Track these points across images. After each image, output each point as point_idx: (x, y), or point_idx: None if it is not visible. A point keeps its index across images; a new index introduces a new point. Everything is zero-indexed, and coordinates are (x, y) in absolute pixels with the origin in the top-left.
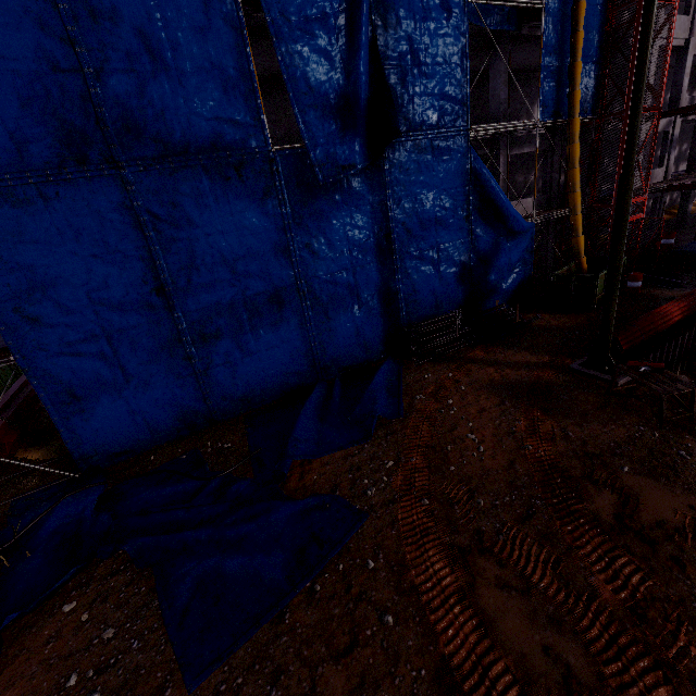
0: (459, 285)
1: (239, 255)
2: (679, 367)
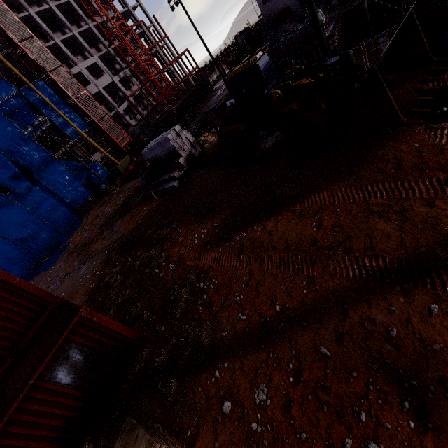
0: (87, 190)
1: (17, 220)
2: None
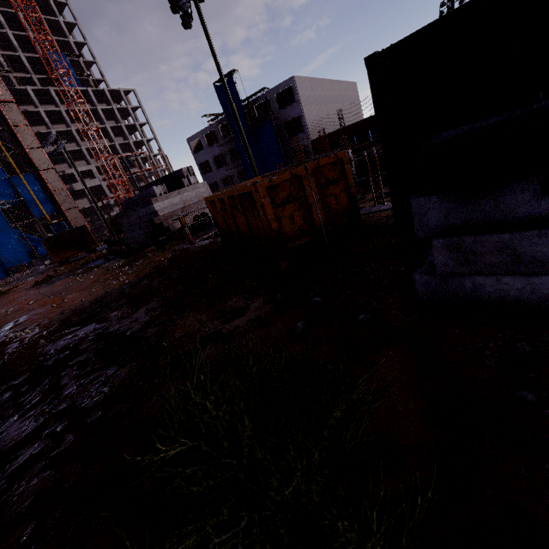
0: (27, 257)
1: None
2: None
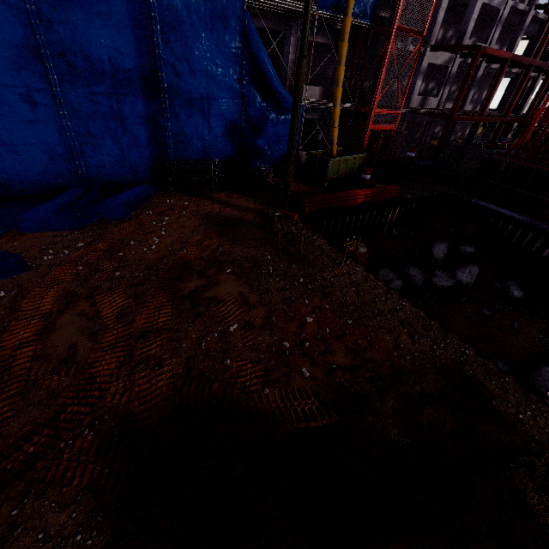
0: (229, 140)
1: None
2: (360, 237)
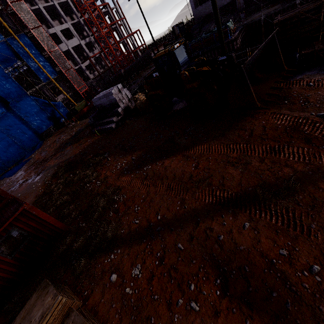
0: (50, 121)
1: None
2: None
